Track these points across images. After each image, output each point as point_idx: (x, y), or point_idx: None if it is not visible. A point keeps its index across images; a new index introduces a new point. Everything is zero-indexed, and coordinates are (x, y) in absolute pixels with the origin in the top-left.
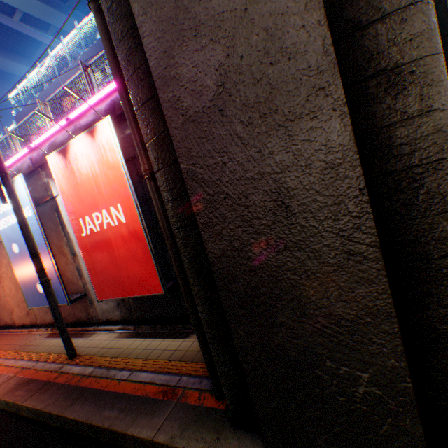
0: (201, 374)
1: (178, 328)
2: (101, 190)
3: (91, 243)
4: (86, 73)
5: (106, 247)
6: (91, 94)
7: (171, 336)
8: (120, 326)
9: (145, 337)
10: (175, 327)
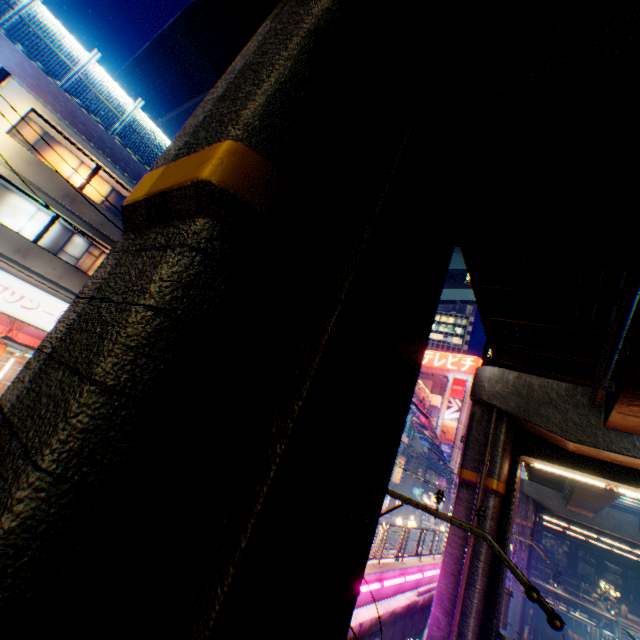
0: None
1: None
2: None
3: None
4: None
5: None
6: None
7: None
8: None
9: None
10: None
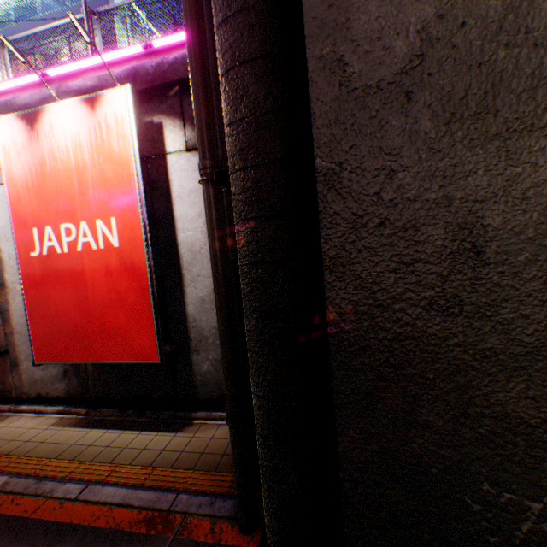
0: (212, 490)
1: (165, 416)
2: (85, 191)
3: (45, 269)
4: (90, 21)
5: (72, 280)
6: (91, 53)
7: (152, 427)
8: (61, 407)
9: (108, 426)
10: (159, 414)
